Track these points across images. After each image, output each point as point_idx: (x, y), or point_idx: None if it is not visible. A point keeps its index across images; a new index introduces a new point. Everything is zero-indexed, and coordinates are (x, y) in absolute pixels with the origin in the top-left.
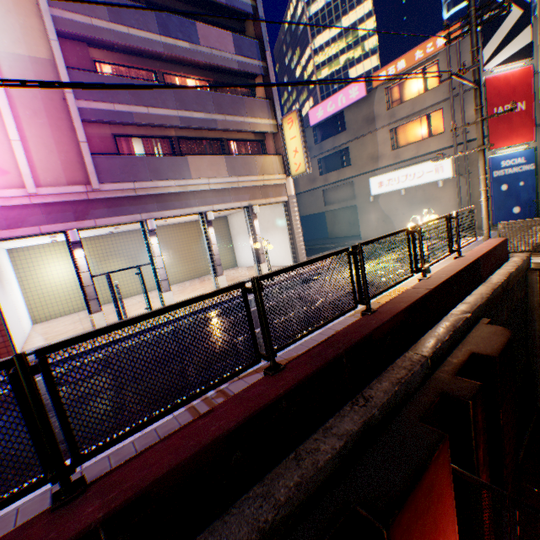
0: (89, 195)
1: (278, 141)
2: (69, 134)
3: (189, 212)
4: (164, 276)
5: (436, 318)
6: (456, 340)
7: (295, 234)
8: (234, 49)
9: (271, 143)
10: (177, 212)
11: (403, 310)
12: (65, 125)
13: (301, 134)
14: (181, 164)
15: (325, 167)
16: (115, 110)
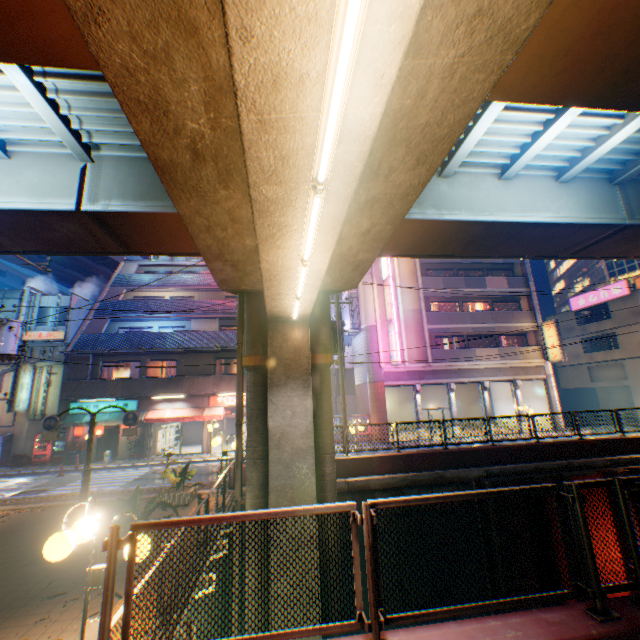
0: (425, 367)
1: (536, 335)
2: (421, 339)
3: (472, 380)
4: (455, 416)
5: (623, 452)
6: (632, 462)
7: (552, 404)
8: (506, 285)
9: (531, 335)
10: (465, 379)
11: (596, 440)
12: (420, 335)
13: (556, 335)
14: (470, 353)
15: (589, 345)
16: (441, 327)
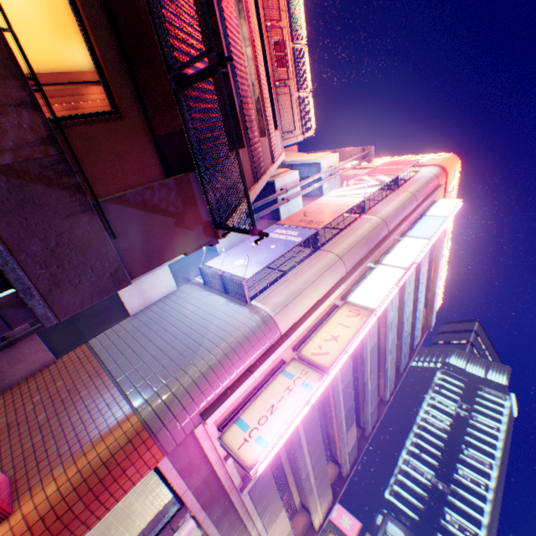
0: (233, 487)
1: (310, 535)
2: None
3: None
4: None
5: None
6: None
7: None
8: (350, 448)
9: (301, 522)
10: None
11: None
12: None
13: None
14: (277, 511)
15: None
16: (301, 436)
